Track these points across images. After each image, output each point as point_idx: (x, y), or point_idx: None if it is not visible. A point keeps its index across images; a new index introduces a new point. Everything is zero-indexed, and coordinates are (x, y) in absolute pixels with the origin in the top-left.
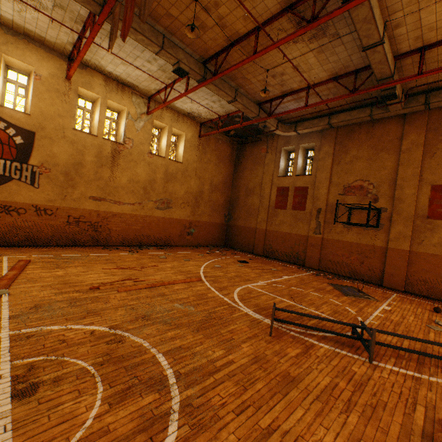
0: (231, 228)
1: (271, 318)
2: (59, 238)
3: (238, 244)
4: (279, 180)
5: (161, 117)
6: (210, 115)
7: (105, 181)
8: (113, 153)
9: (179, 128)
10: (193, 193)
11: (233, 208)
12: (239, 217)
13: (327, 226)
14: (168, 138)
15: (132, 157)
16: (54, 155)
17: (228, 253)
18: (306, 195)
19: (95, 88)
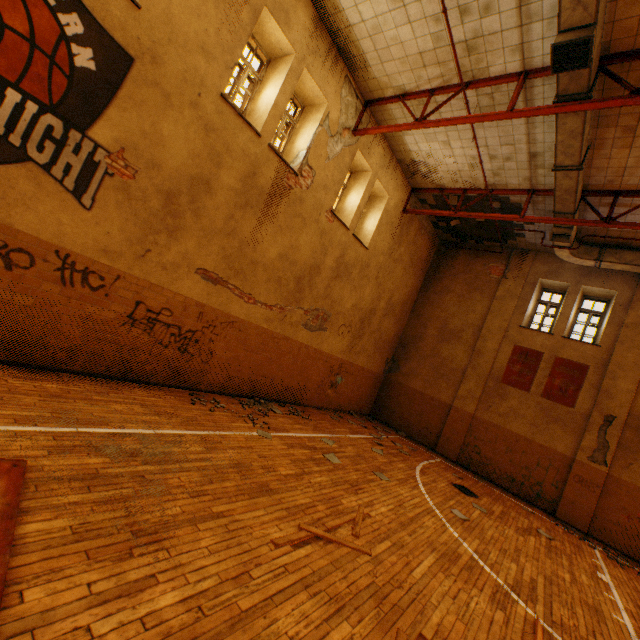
0: (391, 386)
1: None
2: (93, 354)
3: (402, 421)
4: (521, 334)
5: (369, 148)
6: (450, 180)
7: (239, 243)
8: (274, 186)
9: (385, 183)
10: (362, 309)
11: (406, 352)
12: (415, 373)
13: (623, 455)
14: (365, 194)
15: (301, 207)
16: (159, 138)
17: (405, 447)
18: (582, 379)
19: (293, 27)
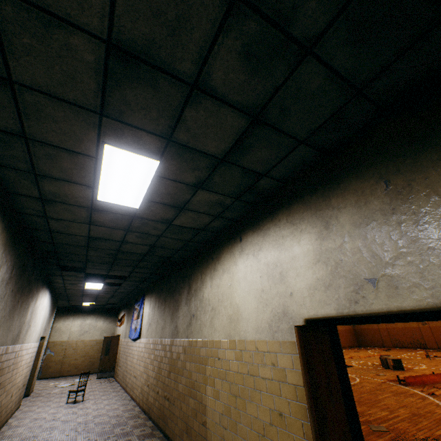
0: (357, 331)
1: (426, 358)
2: None
3: (369, 342)
4: None
5: None
6: None
7: None
8: None
9: None
10: None
11: None
12: None
13: None
14: None
15: None
16: None
17: (369, 348)
18: None
19: None
